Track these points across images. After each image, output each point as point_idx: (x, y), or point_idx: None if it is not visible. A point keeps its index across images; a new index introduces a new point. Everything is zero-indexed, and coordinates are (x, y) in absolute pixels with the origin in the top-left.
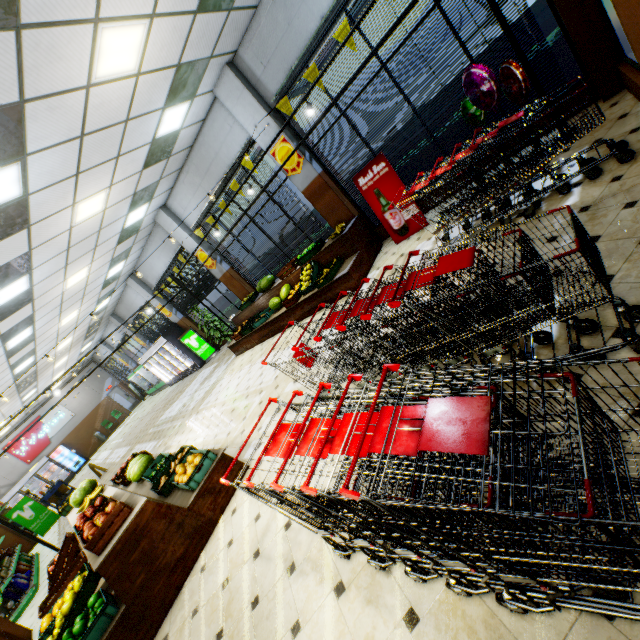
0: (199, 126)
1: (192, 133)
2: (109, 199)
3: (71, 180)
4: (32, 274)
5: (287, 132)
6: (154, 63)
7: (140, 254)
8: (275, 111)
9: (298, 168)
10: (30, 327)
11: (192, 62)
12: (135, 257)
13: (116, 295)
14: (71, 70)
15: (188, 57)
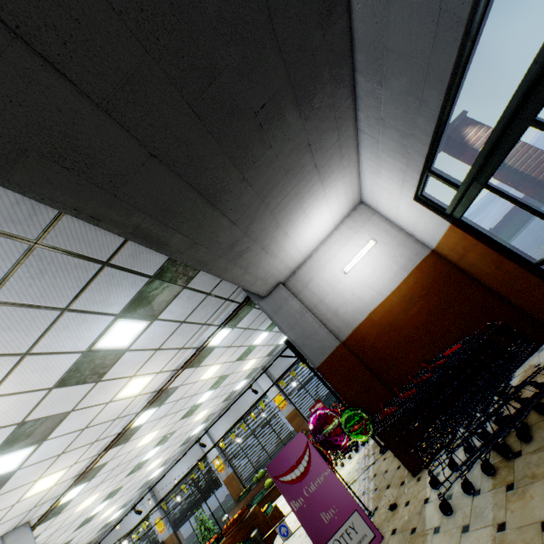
0: (242, 389)
1: (239, 391)
2: (205, 413)
3: (212, 399)
4: (162, 445)
5: (281, 392)
6: (251, 367)
7: (168, 466)
8: (276, 384)
9: (285, 406)
10: (110, 499)
11: (256, 367)
12: (166, 467)
13: (124, 509)
14: (241, 367)
15: (257, 366)
